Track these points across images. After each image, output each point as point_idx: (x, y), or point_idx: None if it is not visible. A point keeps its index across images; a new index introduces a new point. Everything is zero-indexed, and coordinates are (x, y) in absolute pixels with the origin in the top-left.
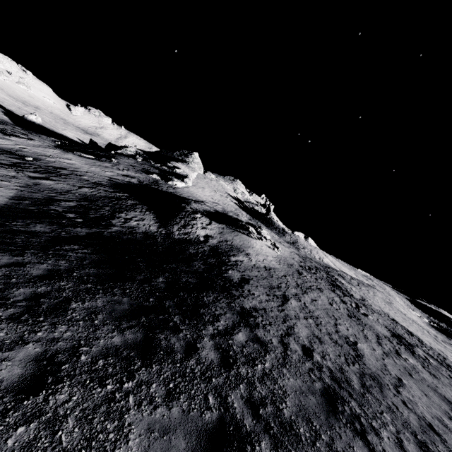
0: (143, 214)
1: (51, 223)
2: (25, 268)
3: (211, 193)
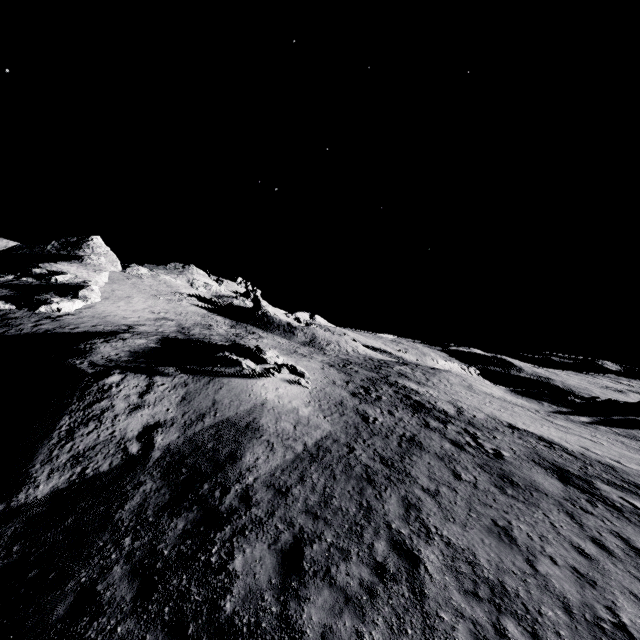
0: None
1: None
2: None
3: (148, 303)
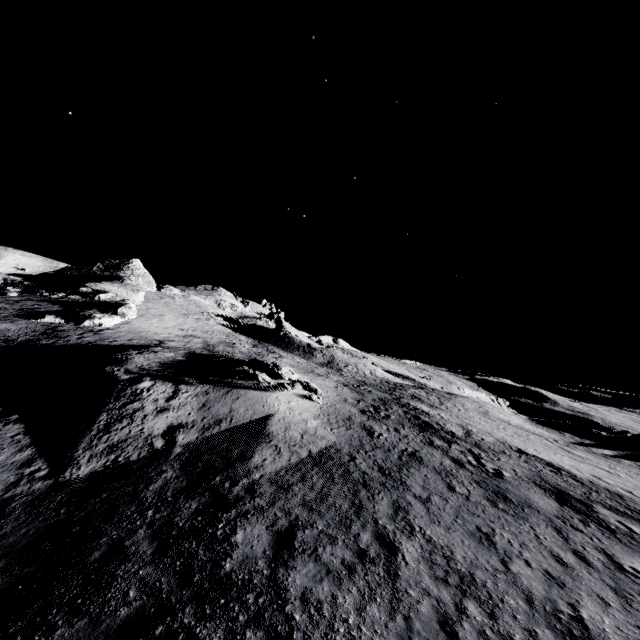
0: None
1: None
2: None
3: (178, 321)
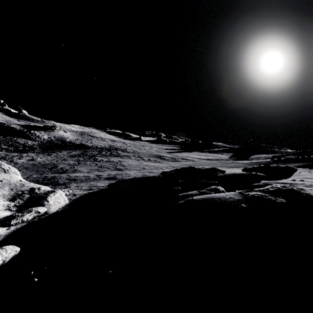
0: (20, 139)
1: (33, 150)
2: (70, 151)
3: None
